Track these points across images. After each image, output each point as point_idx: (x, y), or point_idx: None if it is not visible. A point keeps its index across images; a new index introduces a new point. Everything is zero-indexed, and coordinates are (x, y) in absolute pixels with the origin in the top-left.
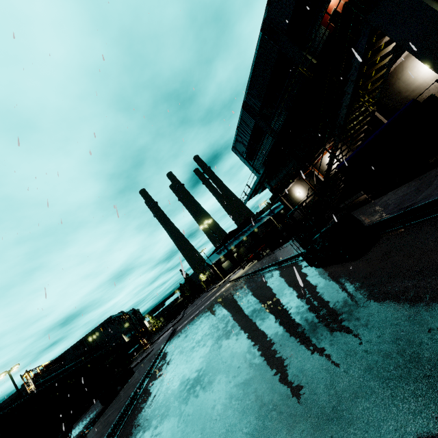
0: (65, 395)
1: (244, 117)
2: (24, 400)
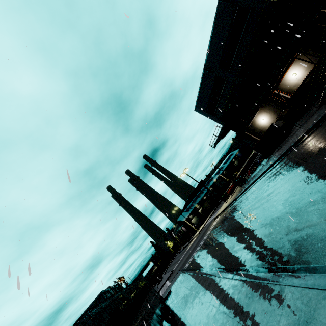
0: (137, 311)
1: (205, 77)
2: (108, 303)
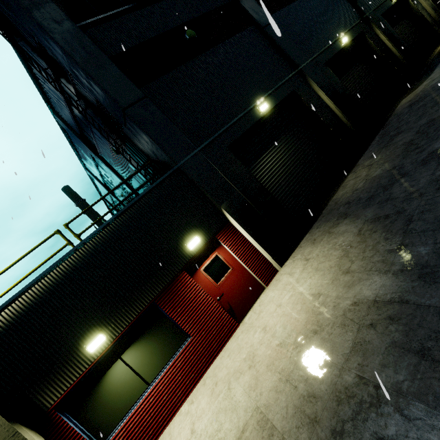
0: None
1: None
2: None
